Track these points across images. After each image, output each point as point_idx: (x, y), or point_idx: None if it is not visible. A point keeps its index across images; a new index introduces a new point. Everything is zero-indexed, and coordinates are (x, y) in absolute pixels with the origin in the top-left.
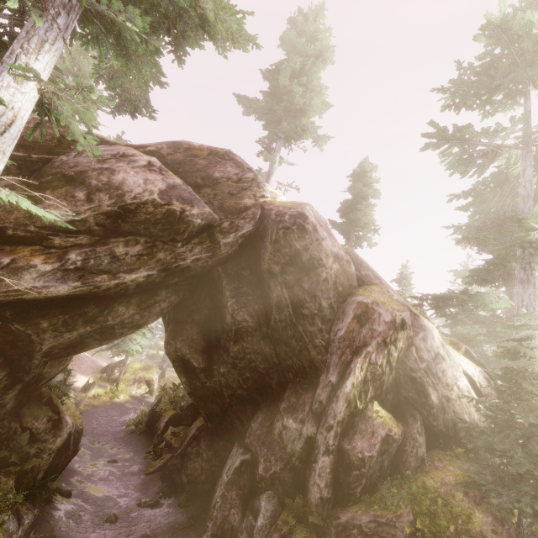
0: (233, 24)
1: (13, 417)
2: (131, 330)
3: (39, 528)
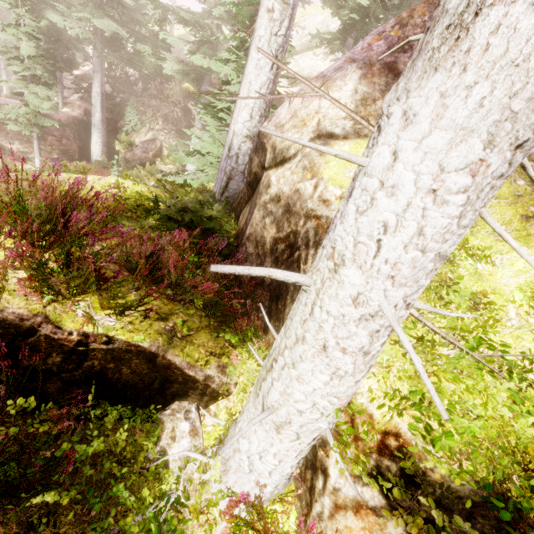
0: (351, 4)
1: None
2: None
3: None
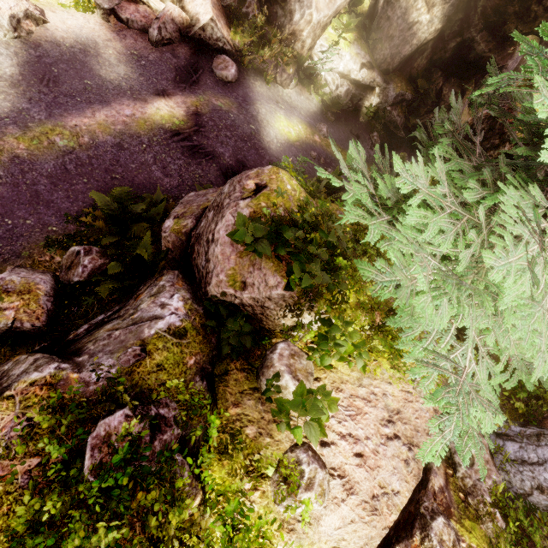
0: None
1: (445, 75)
2: (545, 18)
3: (396, 139)
